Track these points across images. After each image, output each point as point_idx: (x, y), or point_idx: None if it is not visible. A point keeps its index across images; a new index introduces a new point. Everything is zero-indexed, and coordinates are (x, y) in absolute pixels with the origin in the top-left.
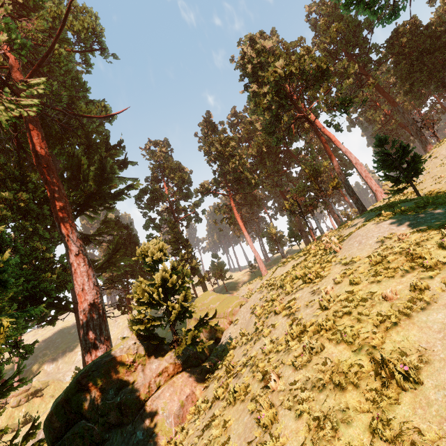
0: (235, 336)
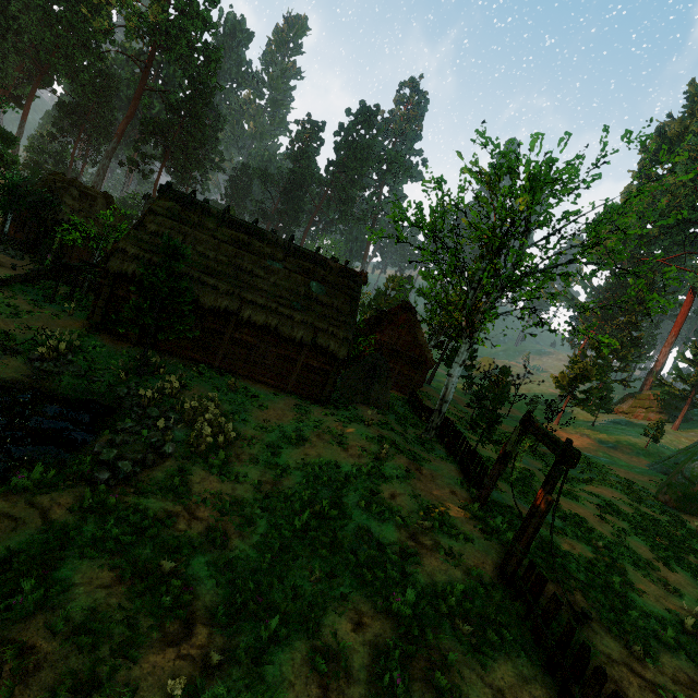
0: (695, 415)
